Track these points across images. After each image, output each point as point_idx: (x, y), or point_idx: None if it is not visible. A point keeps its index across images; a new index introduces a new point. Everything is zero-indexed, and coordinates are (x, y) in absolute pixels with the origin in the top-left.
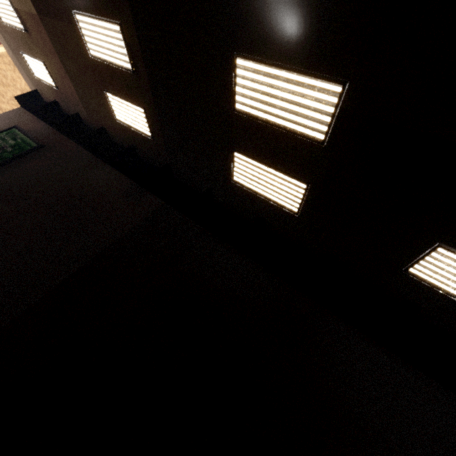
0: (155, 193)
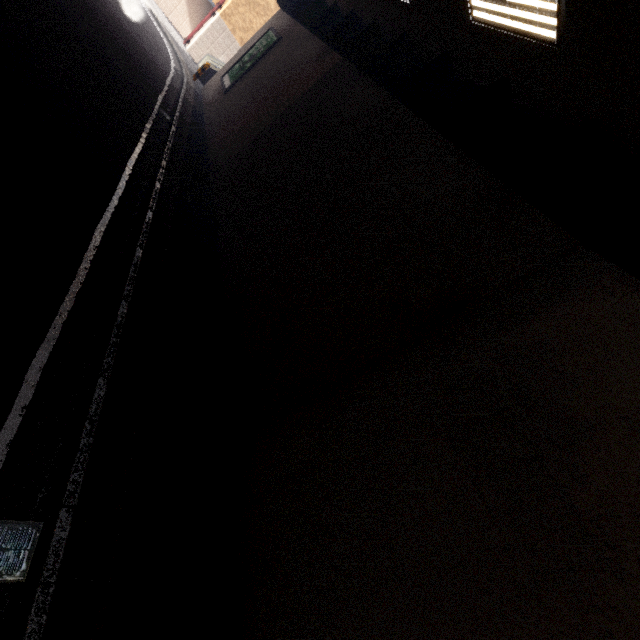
0: (334, 48)
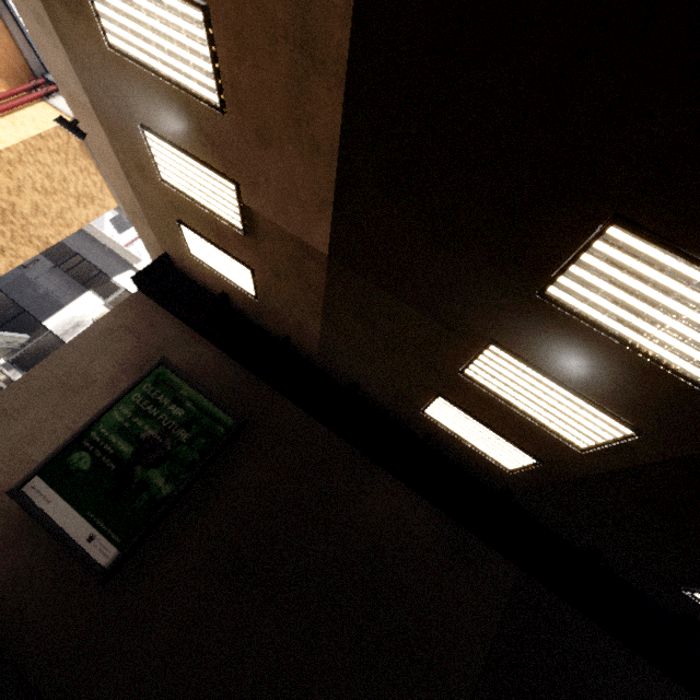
0: (504, 555)
